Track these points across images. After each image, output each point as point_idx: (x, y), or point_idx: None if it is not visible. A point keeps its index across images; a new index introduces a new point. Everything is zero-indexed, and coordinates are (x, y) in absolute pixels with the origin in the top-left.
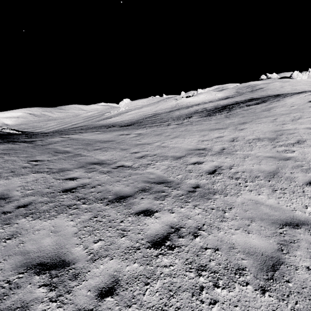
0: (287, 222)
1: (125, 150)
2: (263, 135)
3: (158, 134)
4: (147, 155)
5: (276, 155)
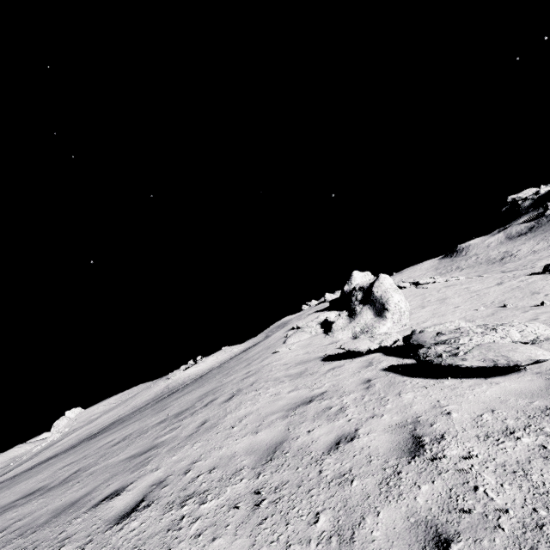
0: None
1: None
2: (178, 410)
3: (4, 486)
4: None
5: (143, 448)
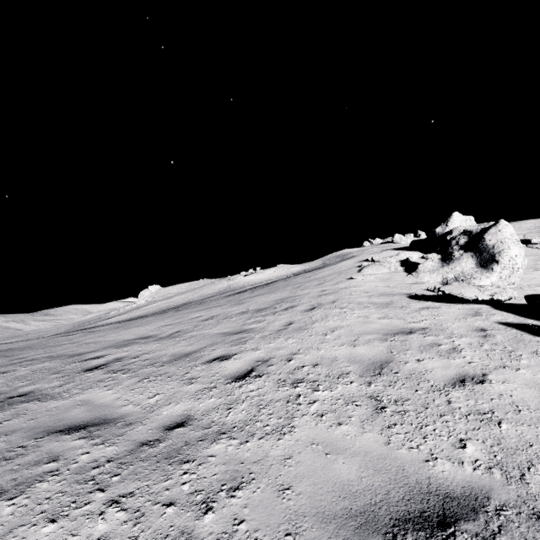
0: (74, 425)
1: (8, 357)
2: (257, 307)
3: (120, 326)
4: (33, 359)
5: (234, 330)
